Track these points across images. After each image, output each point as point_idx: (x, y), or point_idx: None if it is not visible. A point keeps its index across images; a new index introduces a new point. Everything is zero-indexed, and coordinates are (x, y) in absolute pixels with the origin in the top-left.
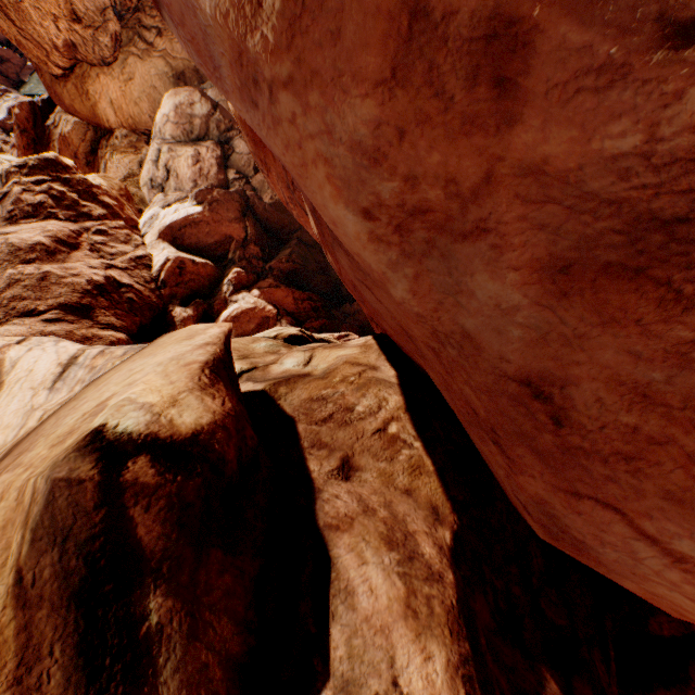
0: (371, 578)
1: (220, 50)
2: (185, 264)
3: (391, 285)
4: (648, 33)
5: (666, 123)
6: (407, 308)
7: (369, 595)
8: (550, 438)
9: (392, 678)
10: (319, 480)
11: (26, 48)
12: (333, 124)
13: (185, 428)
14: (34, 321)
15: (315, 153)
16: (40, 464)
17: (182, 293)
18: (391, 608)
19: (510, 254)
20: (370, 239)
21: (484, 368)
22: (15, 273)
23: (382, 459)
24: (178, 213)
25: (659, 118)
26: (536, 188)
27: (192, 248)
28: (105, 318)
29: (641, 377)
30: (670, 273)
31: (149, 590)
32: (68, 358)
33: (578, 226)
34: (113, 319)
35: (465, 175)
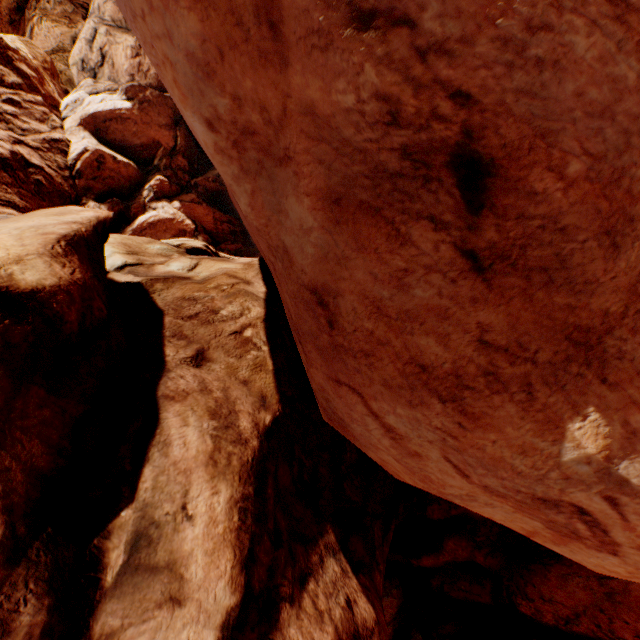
0: (188, 436)
1: None
2: (105, 159)
3: (237, 197)
4: (343, 12)
5: (362, 88)
6: (251, 222)
7: (182, 447)
8: (326, 337)
9: (183, 504)
10: (172, 363)
11: None
12: (172, 29)
13: (25, 284)
14: None
15: (163, 55)
16: None
17: (99, 189)
18: (197, 458)
19: (303, 181)
20: (216, 150)
21: (294, 279)
22: None
23: (233, 356)
24: (105, 103)
25: (358, 84)
26: (314, 127)
27: (116, 144)
28: (7, 195)
29: (377, 294)
30: (394, 215)
31: None
32: None
33: (342, 166)
34: (15, 198)
35: (271, 105)
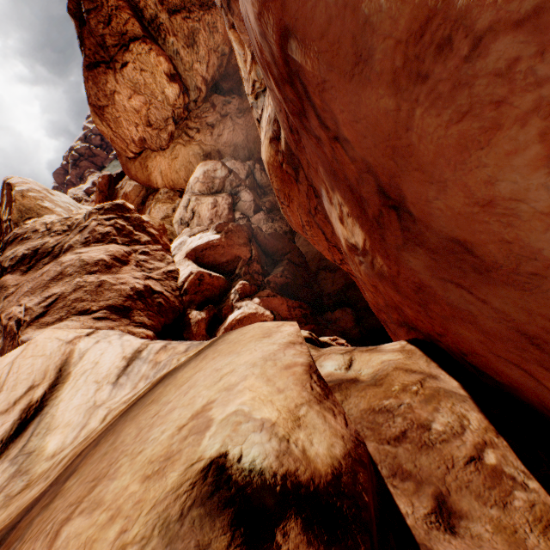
0: None
1: (383, 35)
2: (203, 276)
3: None
4: None
5: None
6: None
7: None
8: None
9: None
10: (419, 530)
11: (115, 142)
12: None
13: (320, 463)
14: (86, 318)
15: (532, 105)
16: (133, 512)
17: (198, 299)
18: None
19: None
20: None
21: None
22: (81, 280)
23: (490, 503)
24: (202, 239)
25: None
26: None
27: (209, 265)
28: (140, 318)
29: None
30: None
31: None
32: (132, 352)
33: None
34: (145, 319)
35: None
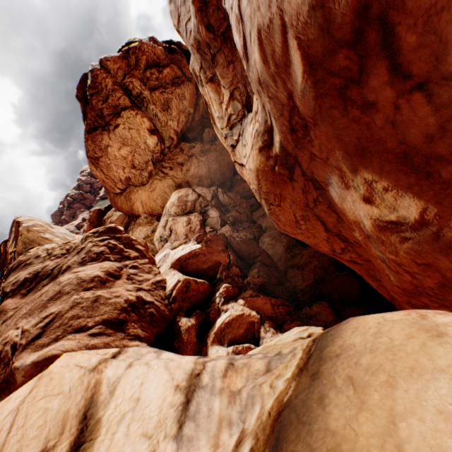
0: None
1: None
2: (190, 283)
3: None
4: None
5: None
6: None
7: None
8: None
9: None
10: None
11: (106, 183)
12: None
13: None
14: (82, 336)
15: None
16: None
17: (186, 306)
18: None
19: None
20: None
21: None
22: (78, 297)
23: None
24: (185, 250)
25: None
26: None
27: (192, 272)
28: (134, 330)
29: None
30: None
31: None
32: (186, 377)
33: None
34: (139, 330)
35: None
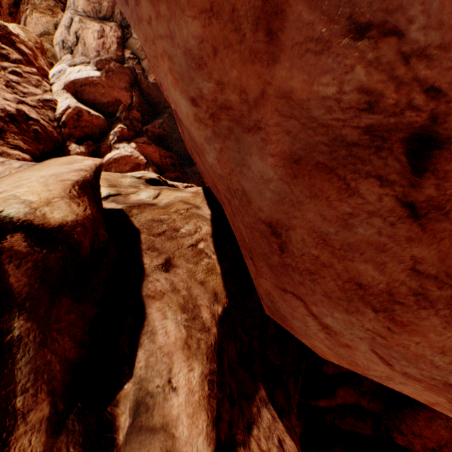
0: (168, 326)
1: None
2: (82, 113)
3: (206, 153)
4: (343, 25)
5: (347, 83)
6: (215, 170)
7: (164, 335)
8: (277, 258)
9: (169, 378)
10: (149, 269)
11: None
12: (175, 32)
13: (54, 221)
14: None
15: (163, 50)
16: None
17: (78, 135)
18: (176, 343)
19: (270, 146)
20: (195, 119)
21: (251, 214)
22: None
23: (191, 263)
24: (81, 73)
25: (344, 80)
26: (287, 107)
27: (90, 102)
28: (14, 141)
29: (324, 230)
30: (346, 173)
31: (15, 316)
32: None
33: (306, 136)
34: (20, 143)
35: (251, 89)
